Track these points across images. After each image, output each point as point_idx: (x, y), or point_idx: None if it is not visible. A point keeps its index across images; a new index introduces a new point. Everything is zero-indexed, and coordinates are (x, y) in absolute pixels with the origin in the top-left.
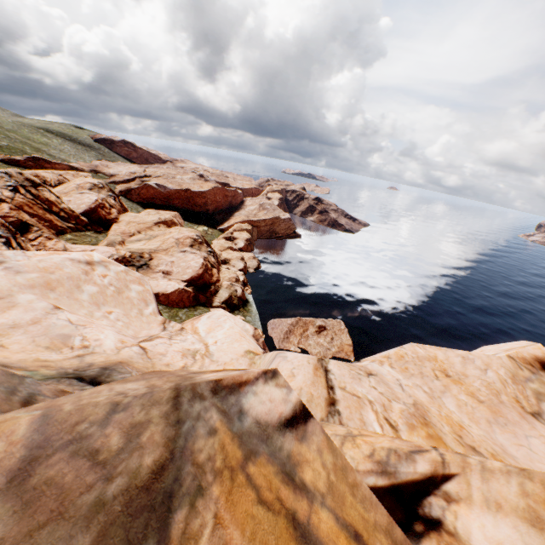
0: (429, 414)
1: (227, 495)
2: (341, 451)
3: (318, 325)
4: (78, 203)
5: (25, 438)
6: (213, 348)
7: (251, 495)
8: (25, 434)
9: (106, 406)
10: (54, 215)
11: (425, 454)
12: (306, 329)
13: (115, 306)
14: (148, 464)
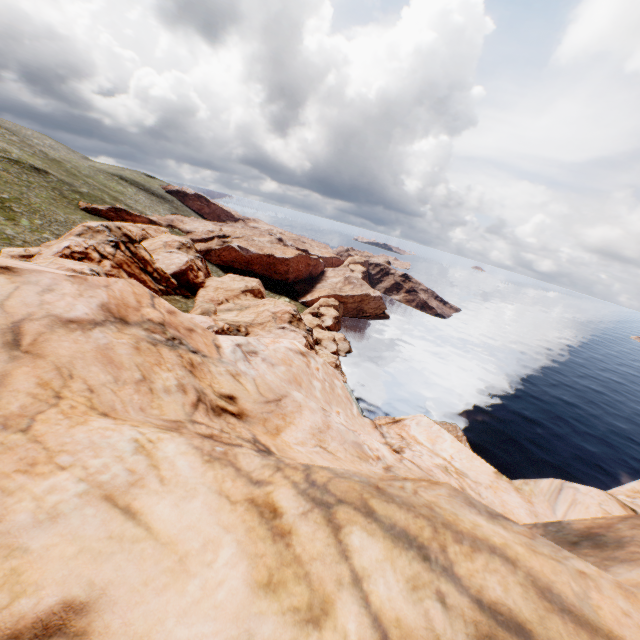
0: None
1: None
2: None
3: None
4: (167, 263)
5: None
6: (457, 465)
7: None
8: None
9: None
10: (148, 276)
11: None
12: None
13: (336, 404)
14: None
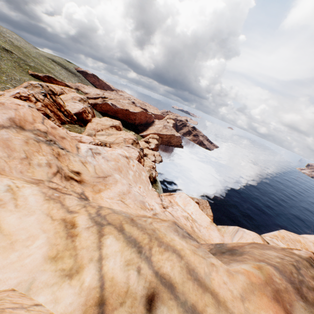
0: None
1: None
2: None
3: (195, 201)
4: (72, 108)
5: (281, 277)
6: (193, 217)
7: None
8: (279, 275)
9: (291, 265)
10: (61, 113)
11: None
12: None
13: (140, 183)
14: None
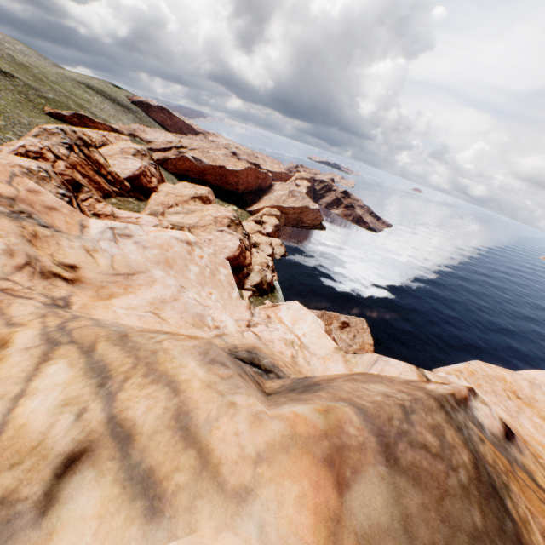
0: (520, 432)
1: (521, 492)
2: None
3: (342, 321)
4: (122, 168)
5: (364, 426)
6: (305, 340)
7: (533, 494)
8: (361, 423)
9: (396, 407)
10: (102, 178)
11: None
12: (331, 323)
13: (212, 287)
14: (466, 461)
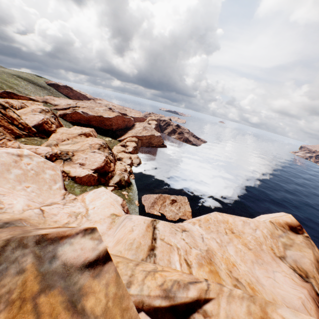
0: (215, 256)
1: None
2: (143, 282)
3: (171, 199)
4: (31, 120)
5: None
6: (91, 211)
7: None
8: None
9: None
10: (15, 126)
11: (198, 284)
12: (165, 201)
13: (32, 183)
14: None
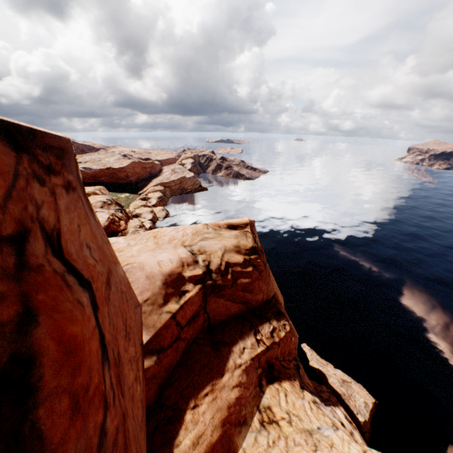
0: None
1: None
2: None
3: None
4: None
5: None
6: None
7: None
8: None
9: None
10: None
11: None
12: None
13: None
14: None
